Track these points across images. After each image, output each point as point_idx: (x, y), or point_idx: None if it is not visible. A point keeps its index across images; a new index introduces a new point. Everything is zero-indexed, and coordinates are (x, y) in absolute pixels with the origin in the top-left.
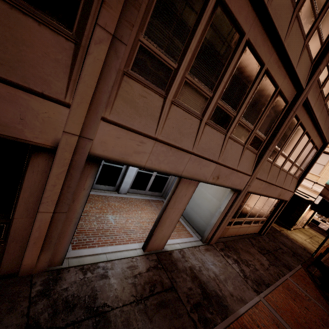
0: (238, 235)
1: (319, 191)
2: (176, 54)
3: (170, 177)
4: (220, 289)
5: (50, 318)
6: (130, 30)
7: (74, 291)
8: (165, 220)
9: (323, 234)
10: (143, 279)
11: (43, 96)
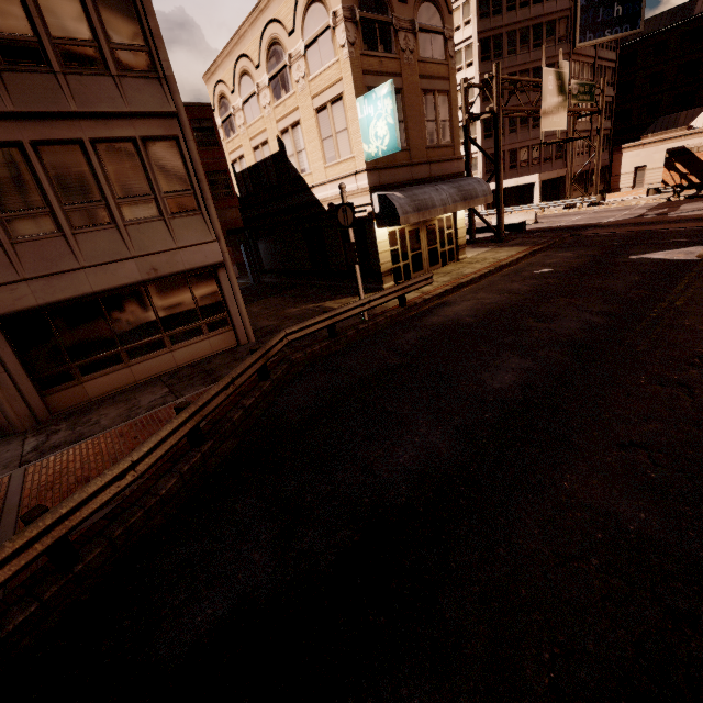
0: (149, 379)
1: (367, 185)
2: None
3: None
4: None
5: None
6: None
7: None
8: None
9: (522, 244)
10: None
11: None
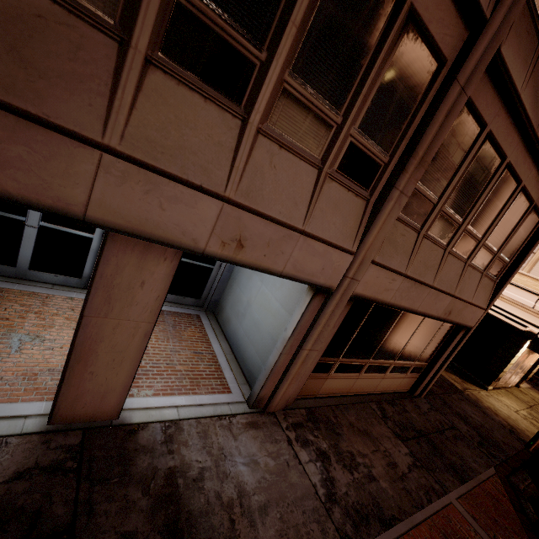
0: (355, 395)
1: None
2: None
3: (216, 267)
4: (234, 535)
5: None
6: None
7: None
8: (92, 348)
9: None
10: None
11: None
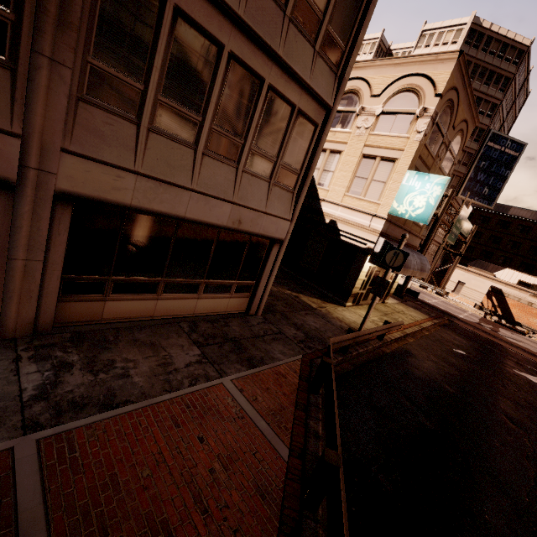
0: (165, 318)
1: (380, 229)
2: None
3: None
4: None
5: None
6: None
7: None
8: None
9: (419, 309)
10: None
11: None
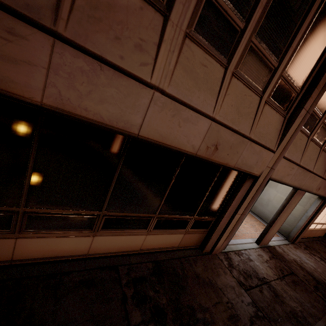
0: (309, 237)
1: None
2: (323, 110)
3: None
4: (324, 278)
5: (245, 280)
6: (315, 106)
7: (243, 266)
8: (277, 222)
9: None
10: (272, 264)
11: (268, 149)
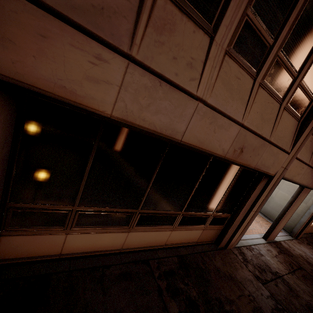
0: (309, 233)
1: None
2: None
3: None
4: None
5: (260, 274)
6: None
7: (256, 261)
8: (284, 218)
9: None
10: (281, 259)
11: (284, 151)
